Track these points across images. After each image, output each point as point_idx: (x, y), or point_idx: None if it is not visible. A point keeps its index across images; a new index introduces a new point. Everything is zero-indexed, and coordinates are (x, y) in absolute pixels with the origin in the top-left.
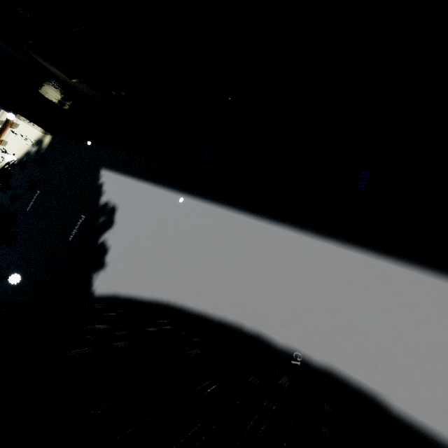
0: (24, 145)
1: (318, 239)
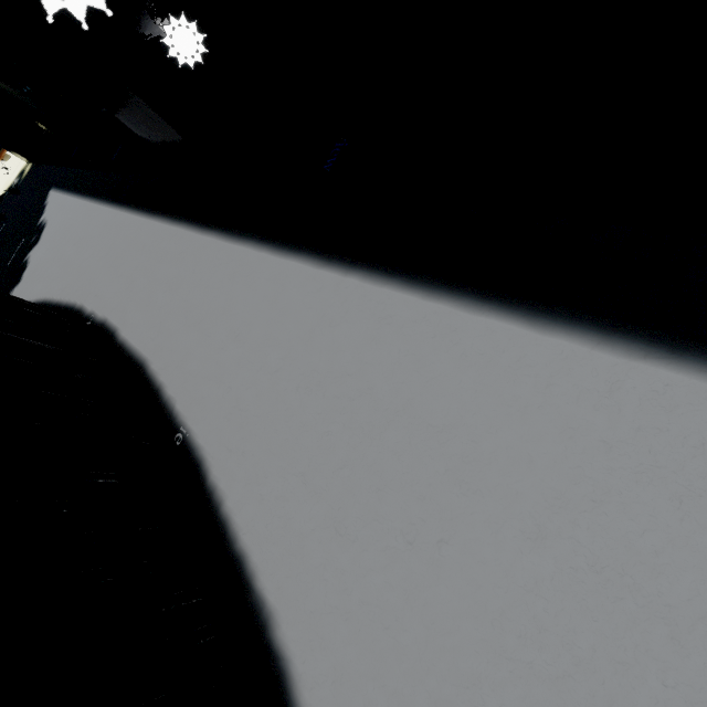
0: (10, 180)
1: (144, 216)
